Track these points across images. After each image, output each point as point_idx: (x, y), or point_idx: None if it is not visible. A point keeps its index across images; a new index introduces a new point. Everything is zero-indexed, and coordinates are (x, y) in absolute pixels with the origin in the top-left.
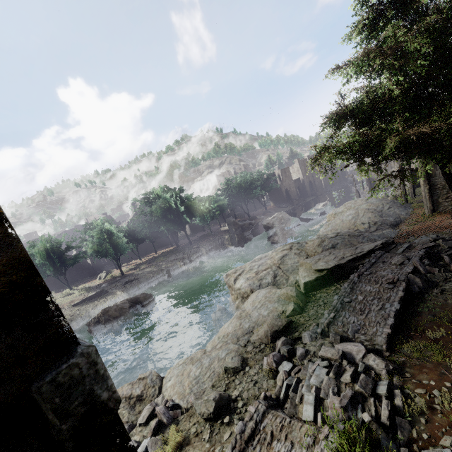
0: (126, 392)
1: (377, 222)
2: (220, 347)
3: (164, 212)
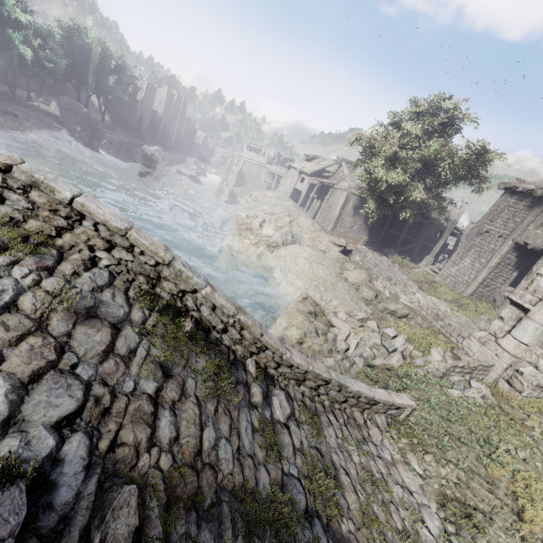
0: (305, 308)
1: None
2: (336, 282)
3: None
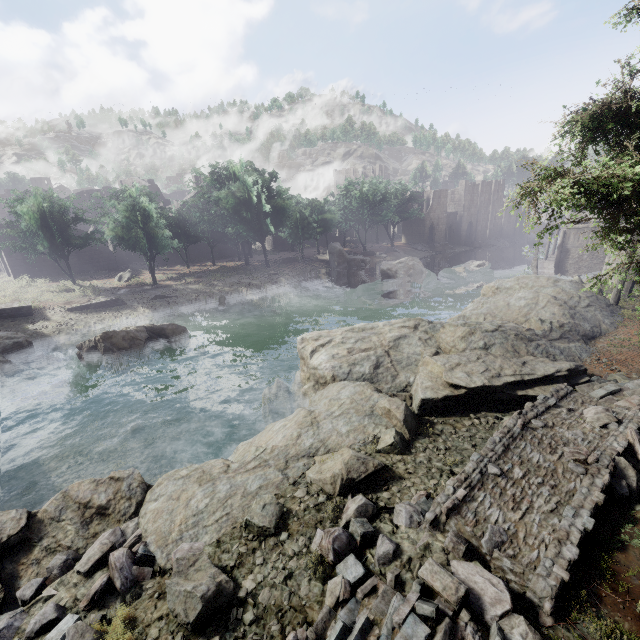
0: (83, 494)
1: (564, 326)
2: (254, 468)
3: (239, 206)
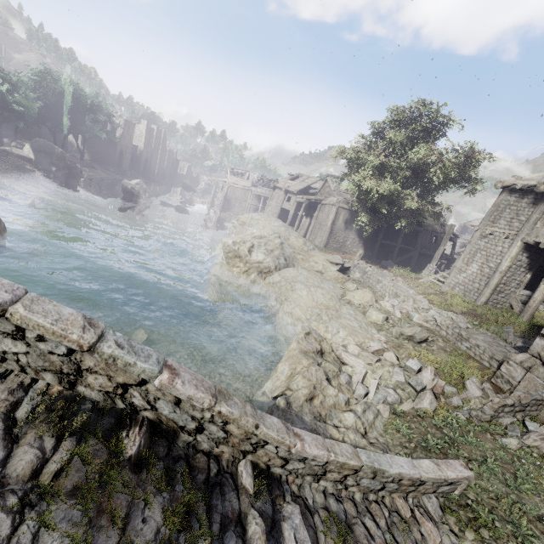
0: (309, 347)
1: None
2: (339, 307)
3: None
